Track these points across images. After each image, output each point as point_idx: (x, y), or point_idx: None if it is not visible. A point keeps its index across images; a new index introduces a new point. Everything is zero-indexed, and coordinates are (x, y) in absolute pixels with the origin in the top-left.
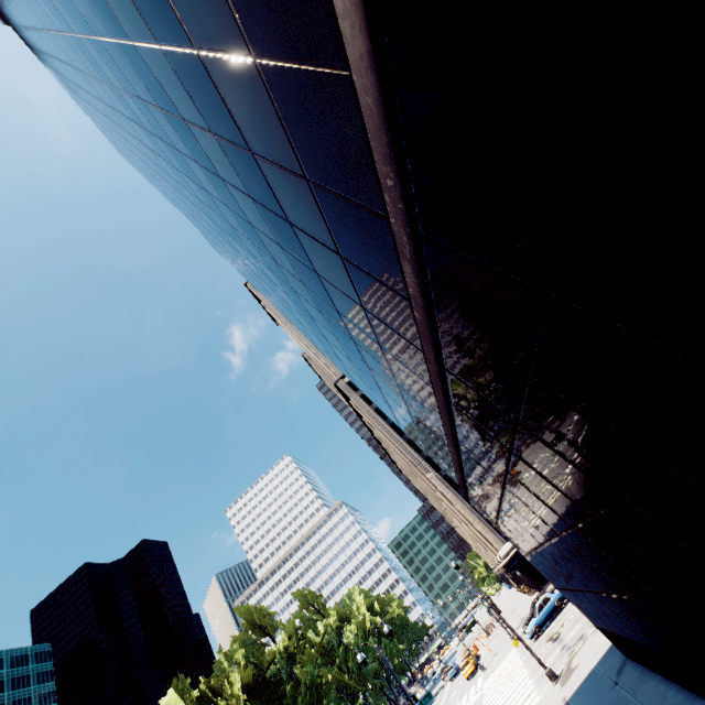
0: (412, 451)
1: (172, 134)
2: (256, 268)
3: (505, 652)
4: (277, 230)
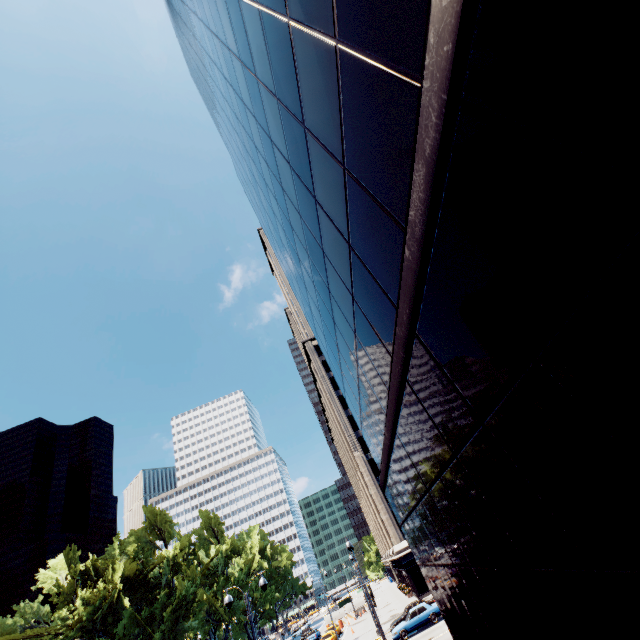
0: (349, 426)
1: (226, 25)
2: (266, 200)
3: None
4: (291, 143)
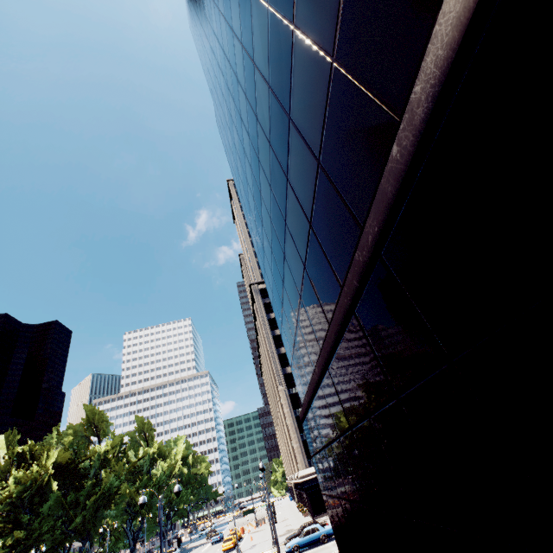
0: (278, 363)
1: None
2: (239, 139)
3: (262, 549)
4: (274, 57)
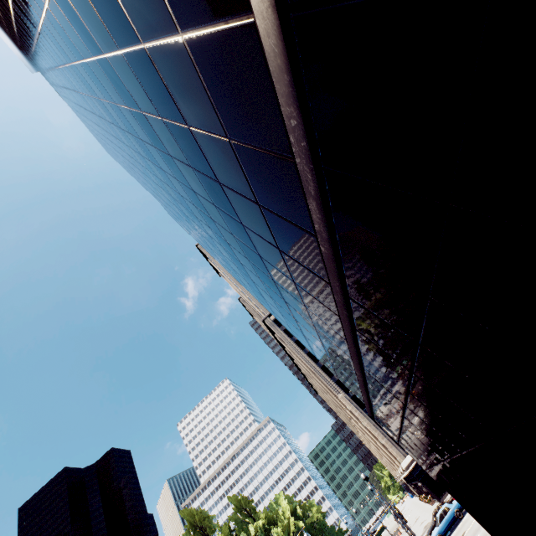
0: (325, 375)
1: (136, 127)
2: (200, 228)
3: None
4: (211, 192)
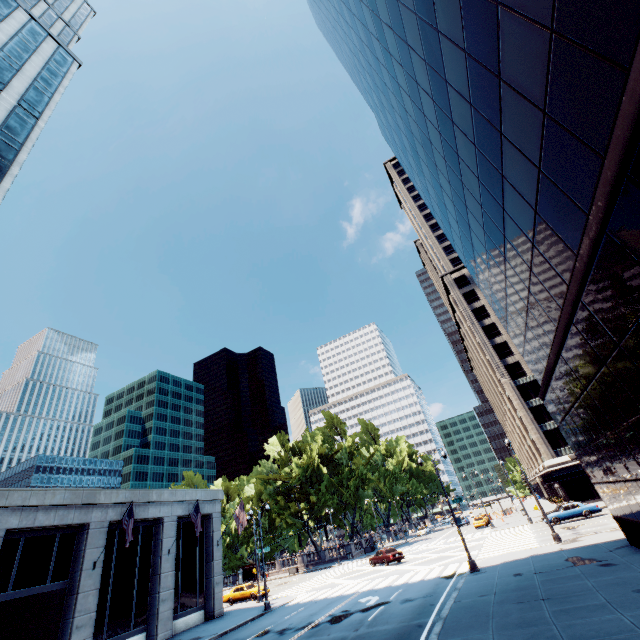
0: (495, 355)
1: (420, 74)
2: (430, 174)
3: (517, 525)
4: (484, 171)
